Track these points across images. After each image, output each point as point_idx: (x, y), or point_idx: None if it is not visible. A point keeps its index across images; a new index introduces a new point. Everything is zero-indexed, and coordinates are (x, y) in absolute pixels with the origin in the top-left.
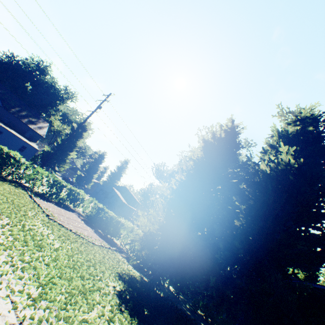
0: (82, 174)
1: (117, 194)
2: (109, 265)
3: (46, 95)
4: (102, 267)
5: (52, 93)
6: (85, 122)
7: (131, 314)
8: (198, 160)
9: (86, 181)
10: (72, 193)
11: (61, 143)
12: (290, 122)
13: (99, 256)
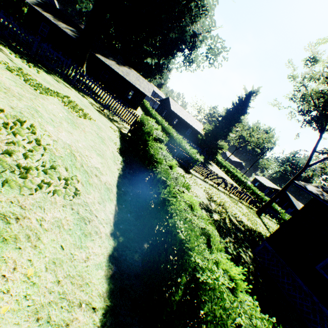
0: None
1: None
2: None
3: None
4: None
5: None
6: None
7: None
8: None
9: None
10: None
11: None
12: None
13: None
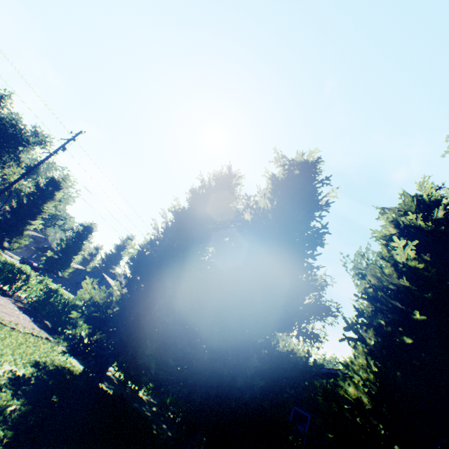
0: (54, 255)
1: (110, 284)
2: (25, 351)
3: (0, 137)
4: (5, 351)
5: (10, 135)
6: (37, 166)
7: (16, 395)
8: (176, 211)
9: (61, 265)
10: (7, 268)
11: (17, 206)
12: (280, 166)
13: (11, 341)
